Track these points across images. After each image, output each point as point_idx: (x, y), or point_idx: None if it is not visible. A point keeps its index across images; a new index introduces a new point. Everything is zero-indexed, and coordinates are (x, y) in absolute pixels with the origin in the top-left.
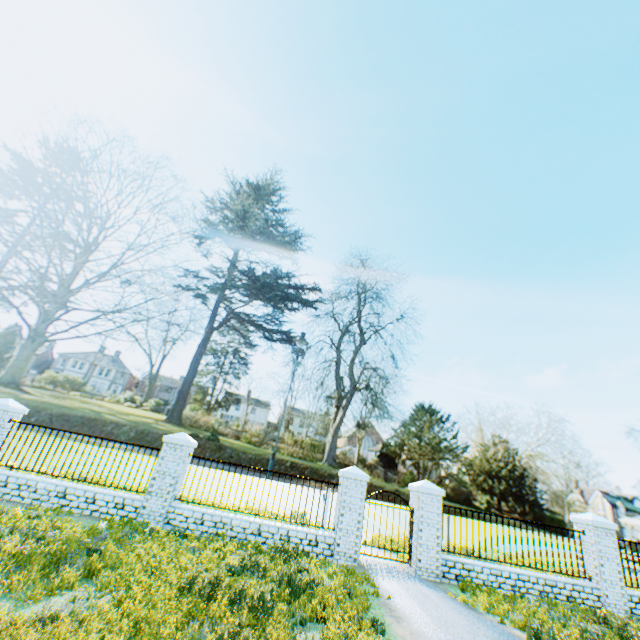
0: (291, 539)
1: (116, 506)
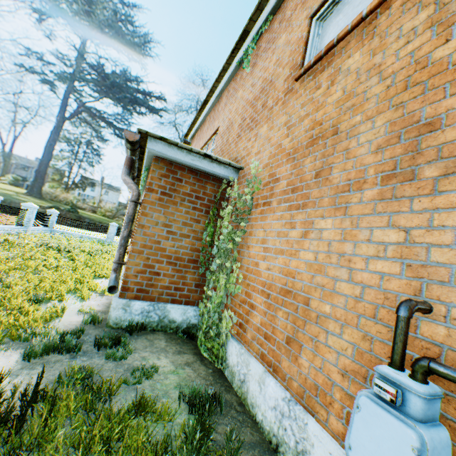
0: None
1: None
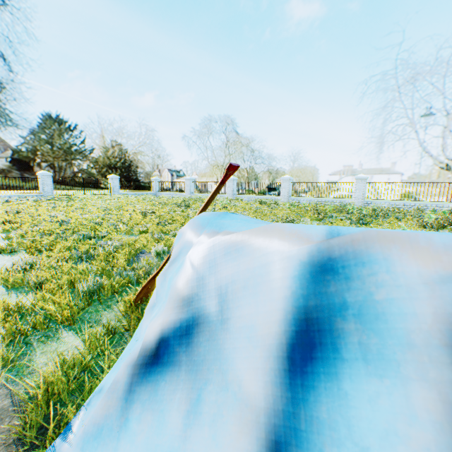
0: None
1: None
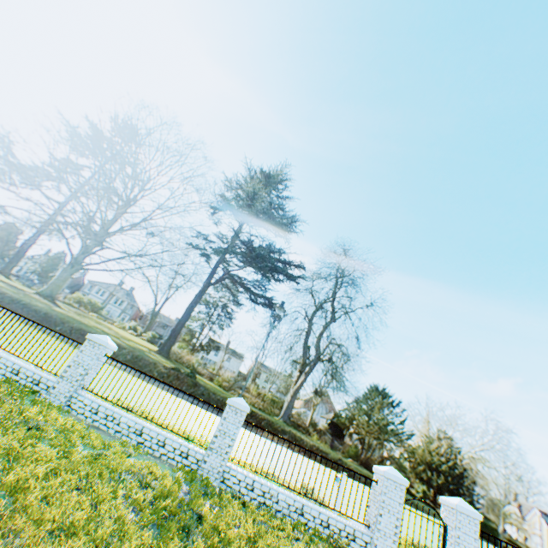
0: (330, 527)
1: (181, 454)
